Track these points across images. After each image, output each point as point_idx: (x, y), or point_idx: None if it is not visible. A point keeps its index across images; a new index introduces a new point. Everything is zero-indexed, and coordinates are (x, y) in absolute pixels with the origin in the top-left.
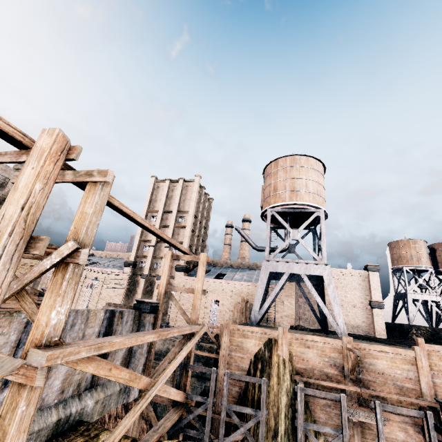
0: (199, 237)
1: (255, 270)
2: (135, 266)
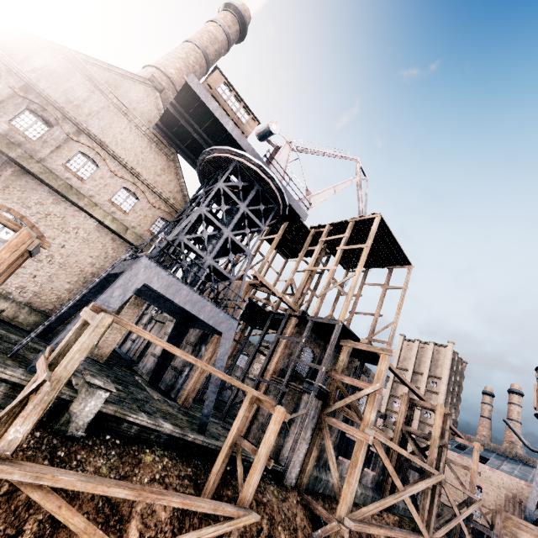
0: (451, 405)
1: (532, 467)
2: (385, 418)
